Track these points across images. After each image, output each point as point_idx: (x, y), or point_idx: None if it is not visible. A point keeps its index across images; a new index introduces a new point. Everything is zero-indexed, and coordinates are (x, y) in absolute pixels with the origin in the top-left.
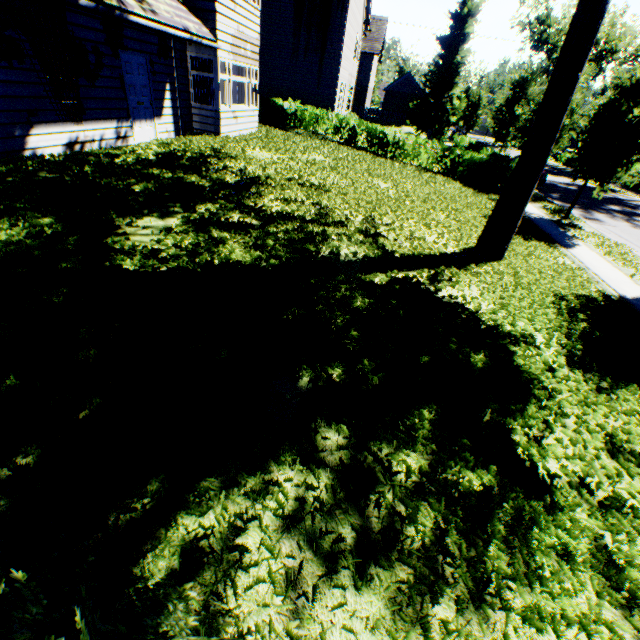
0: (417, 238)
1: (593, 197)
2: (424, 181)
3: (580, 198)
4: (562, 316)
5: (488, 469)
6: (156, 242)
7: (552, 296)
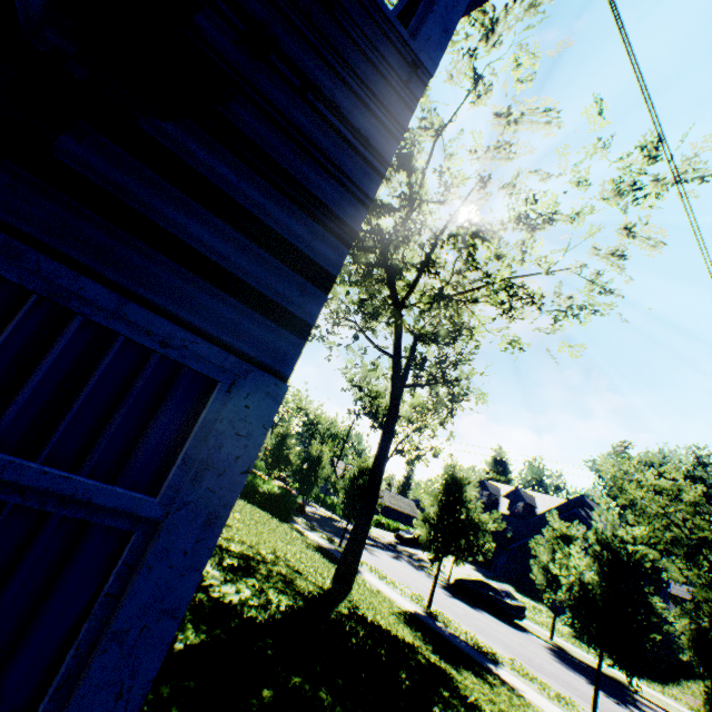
0: (311, 572)
1: (334, 525)
2: (248, 509)
3: (329, 526)
4: (408, 628)
5: (481, 711)
6: (235, 591)
7: (392, 614)
